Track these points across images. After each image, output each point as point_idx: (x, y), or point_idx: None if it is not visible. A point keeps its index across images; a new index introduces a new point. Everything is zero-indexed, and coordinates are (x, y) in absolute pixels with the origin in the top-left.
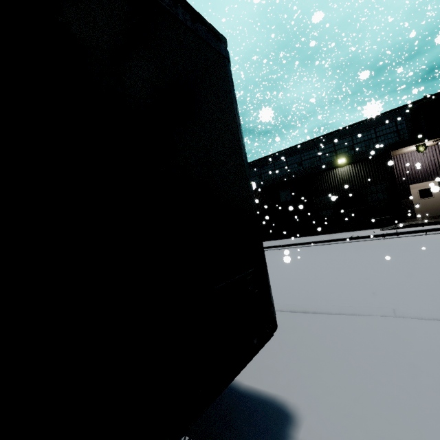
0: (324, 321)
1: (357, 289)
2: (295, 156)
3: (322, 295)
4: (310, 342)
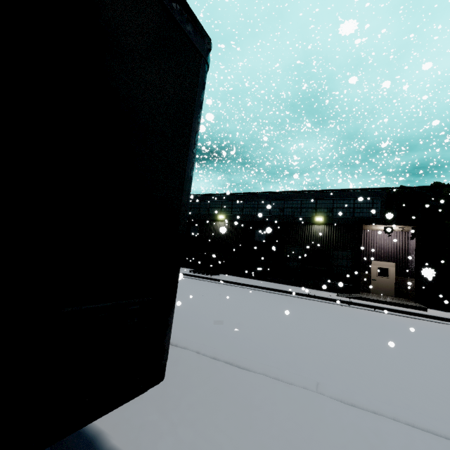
0: (243, 379)
1: (294, 349)
2: (279, 201)
3: (257, 348)
4: (217, 401)
